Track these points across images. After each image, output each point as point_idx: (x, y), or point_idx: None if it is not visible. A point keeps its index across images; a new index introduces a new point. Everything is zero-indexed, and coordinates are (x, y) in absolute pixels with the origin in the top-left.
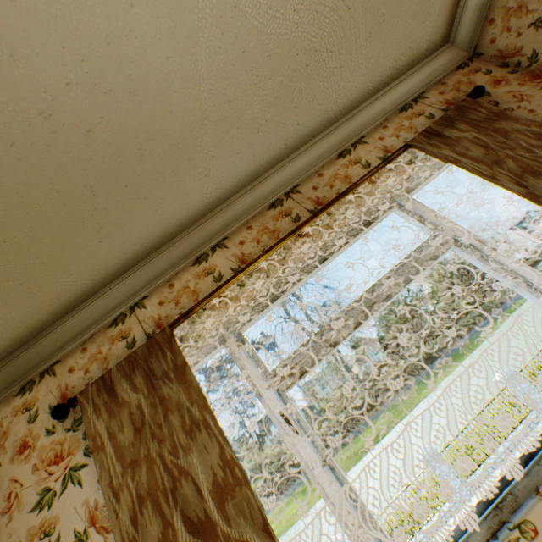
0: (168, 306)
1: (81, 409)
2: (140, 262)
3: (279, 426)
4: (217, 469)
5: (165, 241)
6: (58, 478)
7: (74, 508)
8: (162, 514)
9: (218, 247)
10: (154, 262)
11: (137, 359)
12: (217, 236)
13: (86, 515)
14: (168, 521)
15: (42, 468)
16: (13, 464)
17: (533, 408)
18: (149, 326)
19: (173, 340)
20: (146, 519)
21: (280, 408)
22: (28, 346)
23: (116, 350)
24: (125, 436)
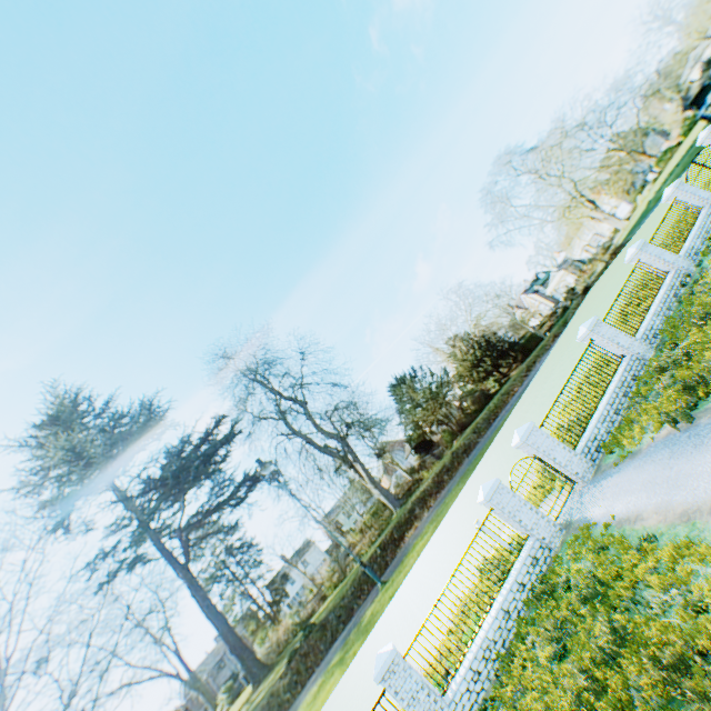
0: None
1: None
2: None
3: None
4: None
5: None
6: None
7: None
8: None
9: None
10: None
11: None
12: None
13: None
14: None
15: None
16: None
17: (668, 271)
18: None
19: None
20: None
21: None
22: None
23: None
24: None
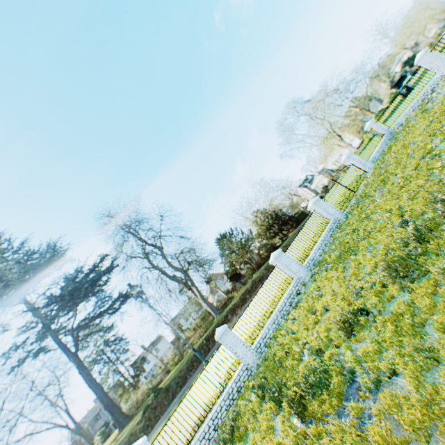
0: None
1: None
2: None
3: None
4: None
5: None
6: None
7: None
8: None
9: None
10: None
11: None
12: None
13: None
14: None
15: None
16: None
17: (294, 276)
18: None
19: None
20: None
21: None
22: None
23: None
24: None
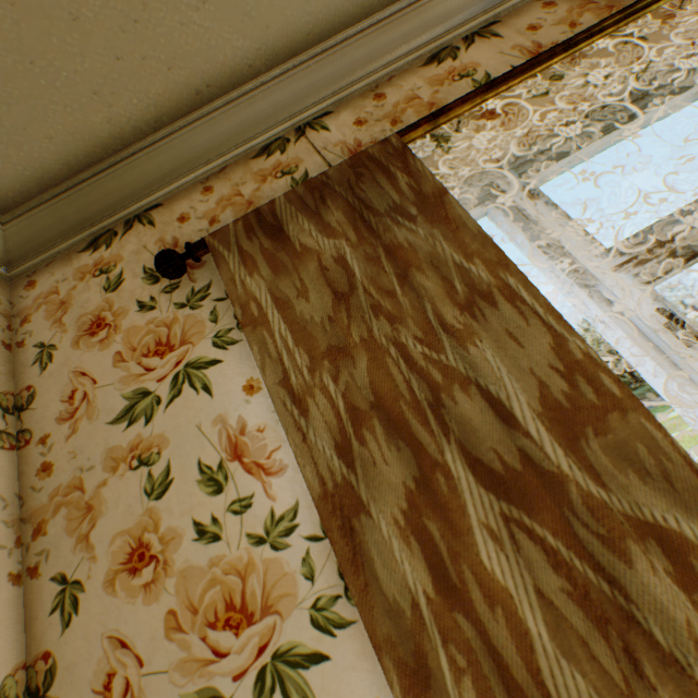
0: (374, 128)
1: (214, 259)
2: (322, 43)
3: (643, 343)
4: (547, 377)
5: (376, 8)
6: (161, 378)
7: (197, 428)
8: (413, 445)
9: (477, 37)
10: (350, 46)
11: (329, 185)
12: (480, 13)
13: (222, 441)
14: (430, 459)
15: (132, 360)
16: (78, 350)
17: None
18: (336, 157)
19: (408, 155)
20: (371, 452)
21: (651, 307)
22: (106, 166)
23: (270, 191)
24: (312, 307)
